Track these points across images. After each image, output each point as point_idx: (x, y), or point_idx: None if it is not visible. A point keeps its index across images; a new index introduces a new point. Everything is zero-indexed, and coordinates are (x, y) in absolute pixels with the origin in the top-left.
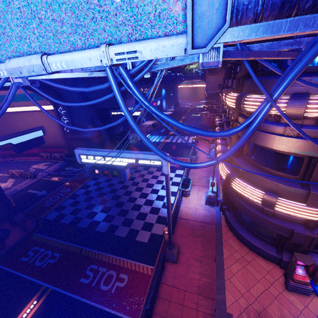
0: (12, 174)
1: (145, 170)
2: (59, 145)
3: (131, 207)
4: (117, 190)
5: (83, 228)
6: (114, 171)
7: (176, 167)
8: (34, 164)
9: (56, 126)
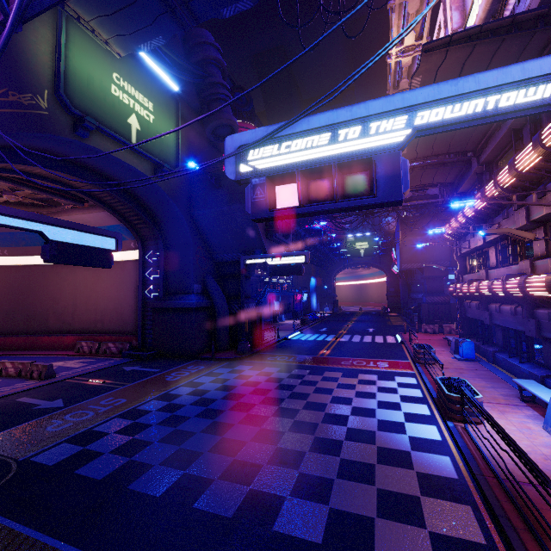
0: (2, 369)
1: (315, 375)
2: (124, 329)
3: (310, 444)
4: (253, 405)
5: (151, 496)
6: (362, 158)
7: (390, 372)
8: (57, 360)
9: (130, 290)
